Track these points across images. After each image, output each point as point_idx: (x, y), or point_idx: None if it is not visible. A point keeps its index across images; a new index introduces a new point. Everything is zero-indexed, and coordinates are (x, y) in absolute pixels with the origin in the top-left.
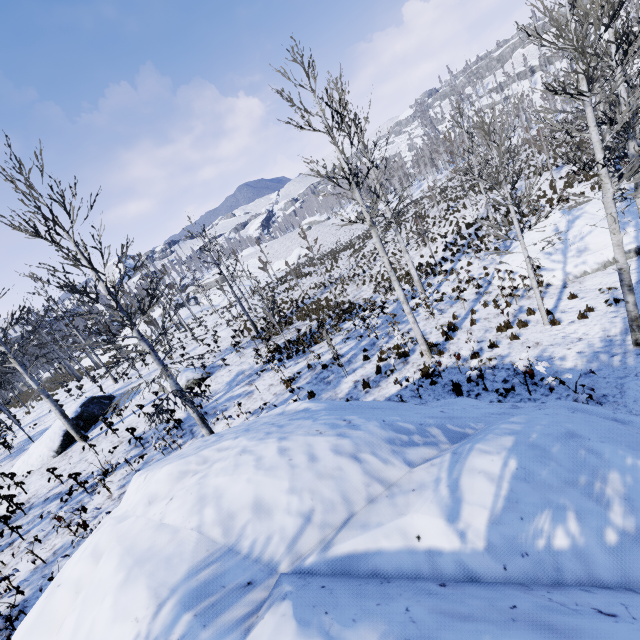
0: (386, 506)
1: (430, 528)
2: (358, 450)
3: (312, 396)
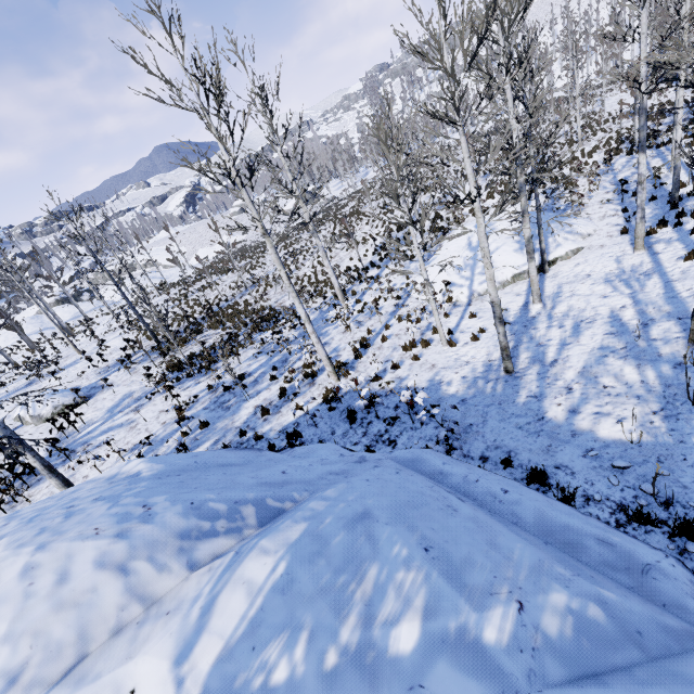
0: (125, 642)
1: (150, 677)
2: (132, 557)
3: (205, 426)
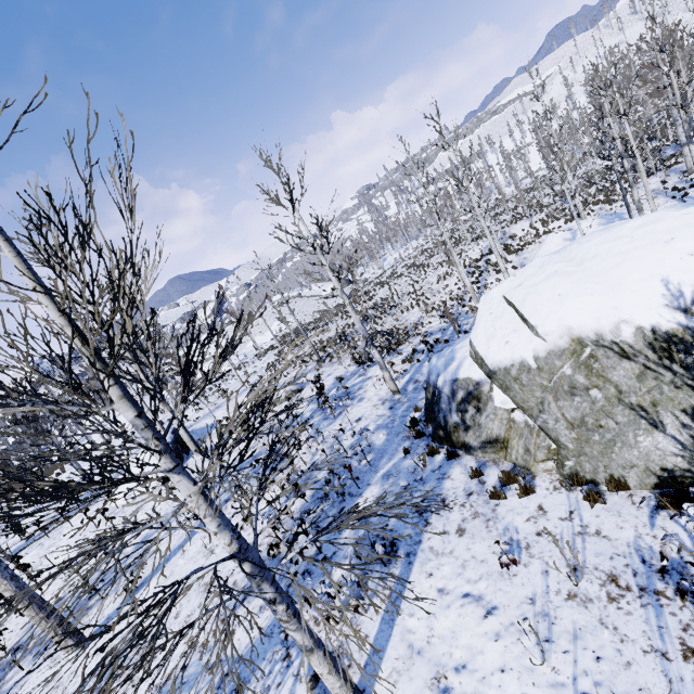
0: None
1: None
2: None
3: None
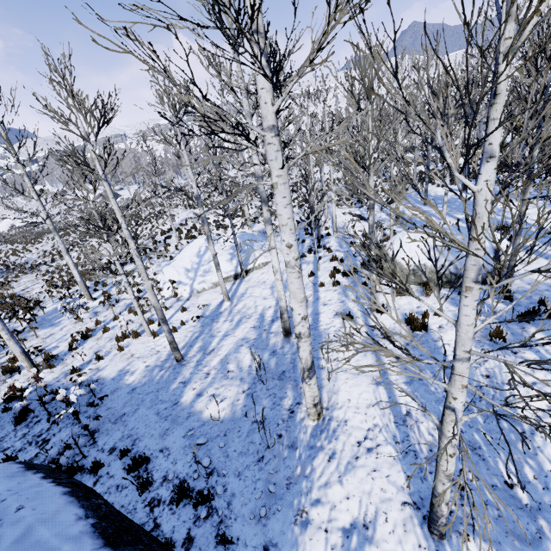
0: None
1: None
2: None
3: None
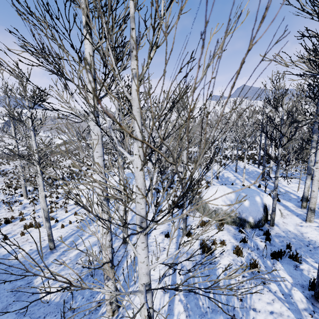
0: None
1: None
2: None
3: None
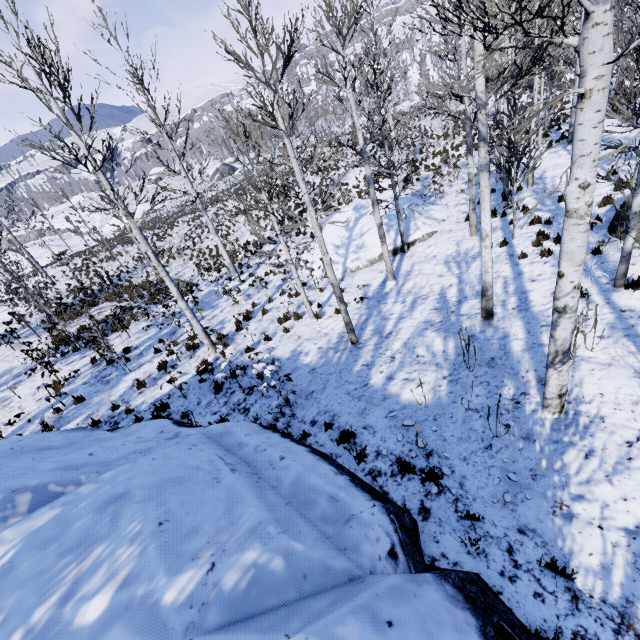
0: None
1: None
2: None
3: (80, 401)
